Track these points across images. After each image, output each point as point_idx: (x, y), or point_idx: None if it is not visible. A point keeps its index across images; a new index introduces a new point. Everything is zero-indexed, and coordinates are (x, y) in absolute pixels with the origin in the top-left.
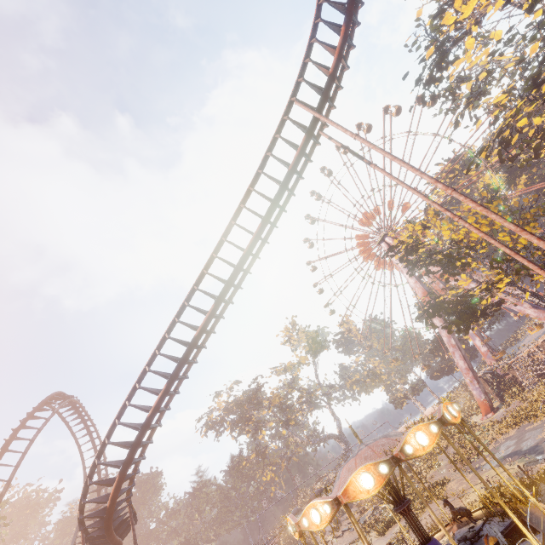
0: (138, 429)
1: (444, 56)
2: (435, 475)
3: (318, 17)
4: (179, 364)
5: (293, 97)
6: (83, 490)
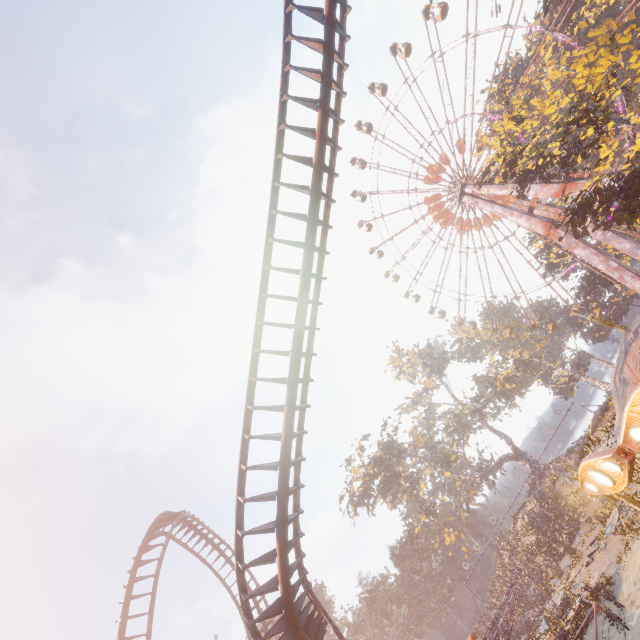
0: (276, 468)
1: None
2: None
3: None
4: (292, 354)
5: None
6: (239, 583)
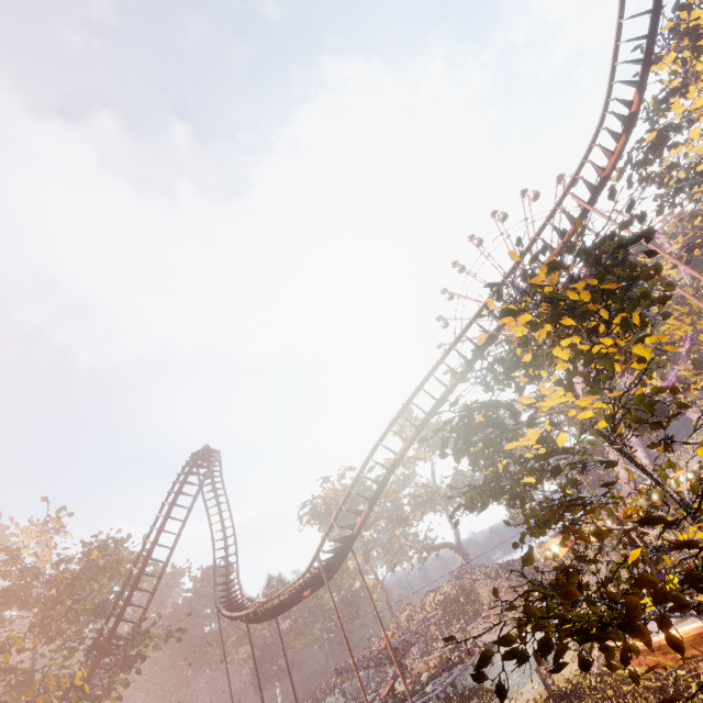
0: (387, 469)
1: (662, 141)
2: (596, 579)
3: (601, 124)
4: (429, 415)
5: (567, 191)
6: (336, 516)
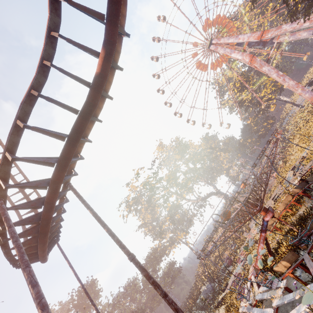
0: None
1: None
2: None
3: None
4: None
5: None
6: None
